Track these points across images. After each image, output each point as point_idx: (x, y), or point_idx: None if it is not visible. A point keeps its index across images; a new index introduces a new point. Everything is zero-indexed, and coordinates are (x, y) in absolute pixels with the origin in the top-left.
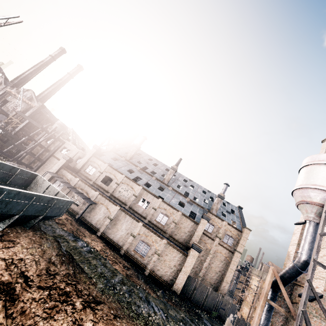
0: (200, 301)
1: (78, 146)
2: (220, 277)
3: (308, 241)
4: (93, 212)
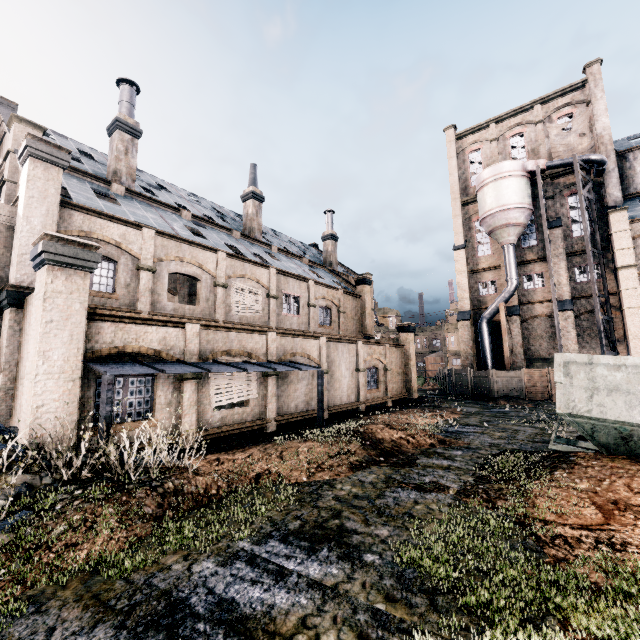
0: None
1: None
2: None
3: (515, 265)
4: (288, 386)
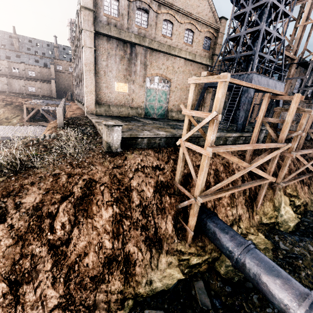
0: None
1: None
2: None
3: None
4: None
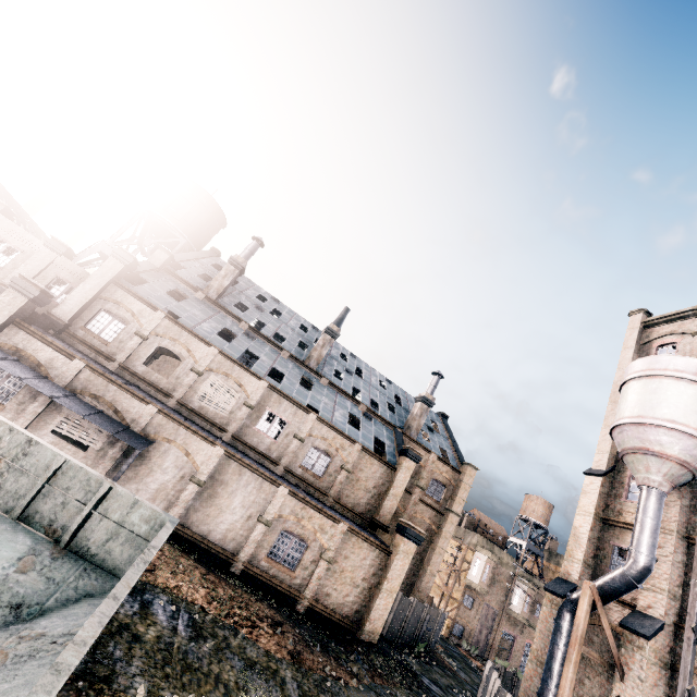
0: (398, 629)
1: (50, 244)
2: (419, 565)
3: (651, 529)
4: (141, 465)
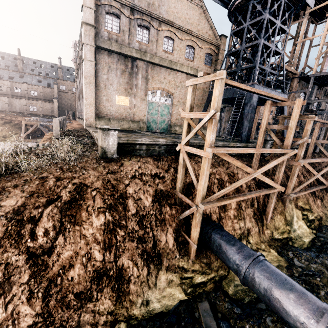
0: None
1: None
2: None
3: None
4: None
